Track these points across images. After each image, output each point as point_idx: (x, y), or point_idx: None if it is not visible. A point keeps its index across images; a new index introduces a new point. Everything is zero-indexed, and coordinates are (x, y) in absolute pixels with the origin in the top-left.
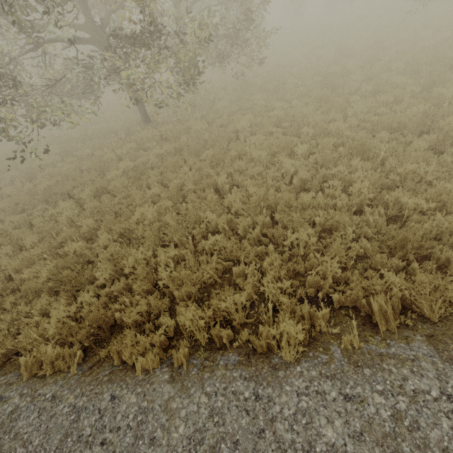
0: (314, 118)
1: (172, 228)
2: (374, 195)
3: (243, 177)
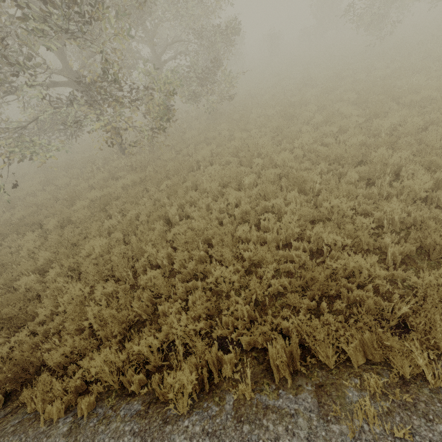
0: (266, 149)
1: (114, 263)
2: (299, 229)
3: (192, 208)
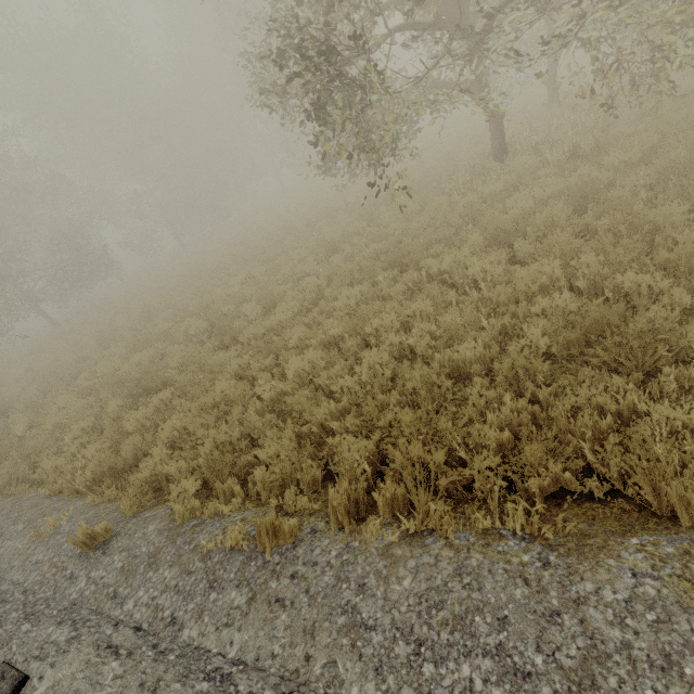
0: None
1: None
2: None
3: None
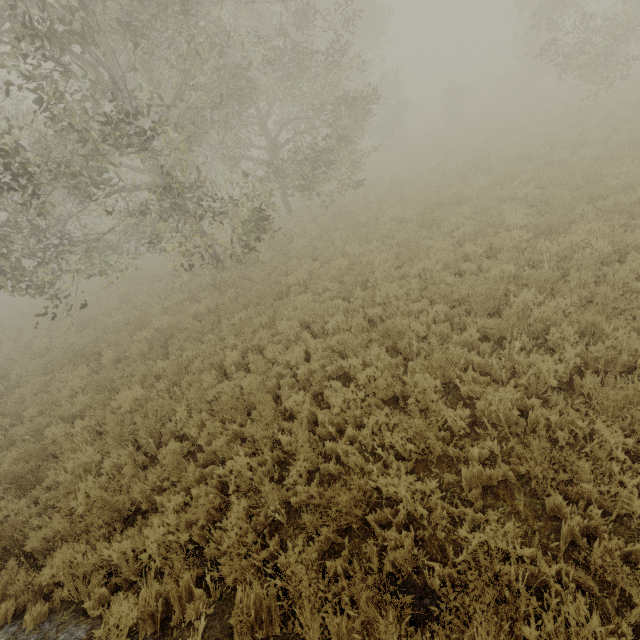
0: (375, 274)
1: (138, 425)
2: (359, 412)
3: (255, 356)
